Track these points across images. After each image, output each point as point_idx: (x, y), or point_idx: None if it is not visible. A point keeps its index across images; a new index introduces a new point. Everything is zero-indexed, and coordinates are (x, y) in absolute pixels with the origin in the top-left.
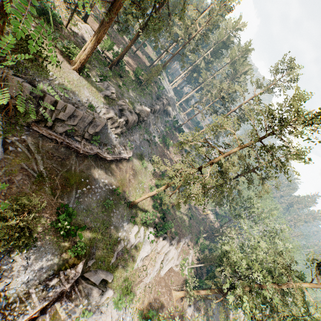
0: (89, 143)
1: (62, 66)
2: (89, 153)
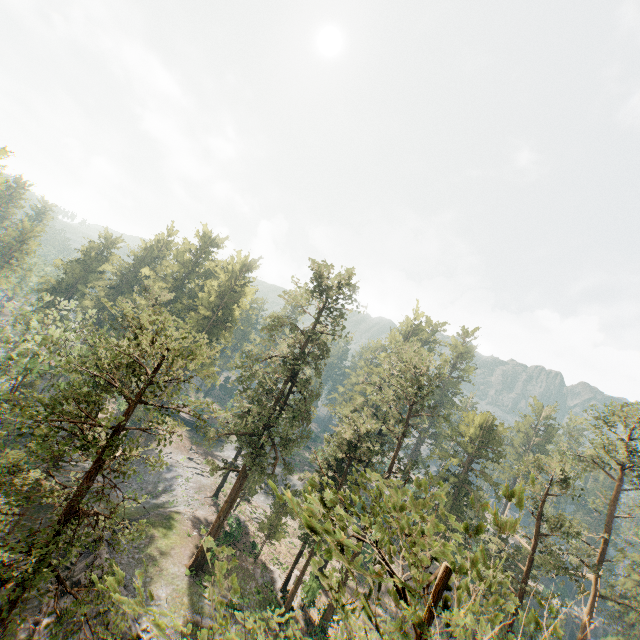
0: None
1: (175, 555)
2: None
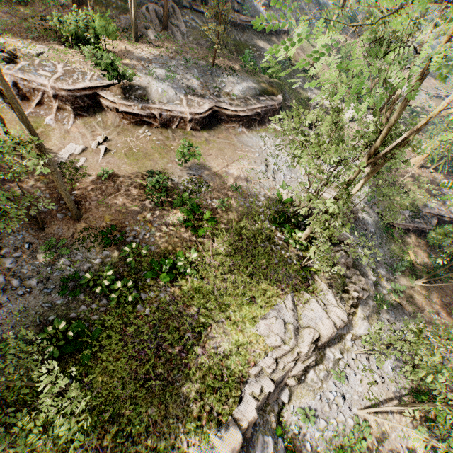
0: (241, 16)
1: None
2: (245, 23)
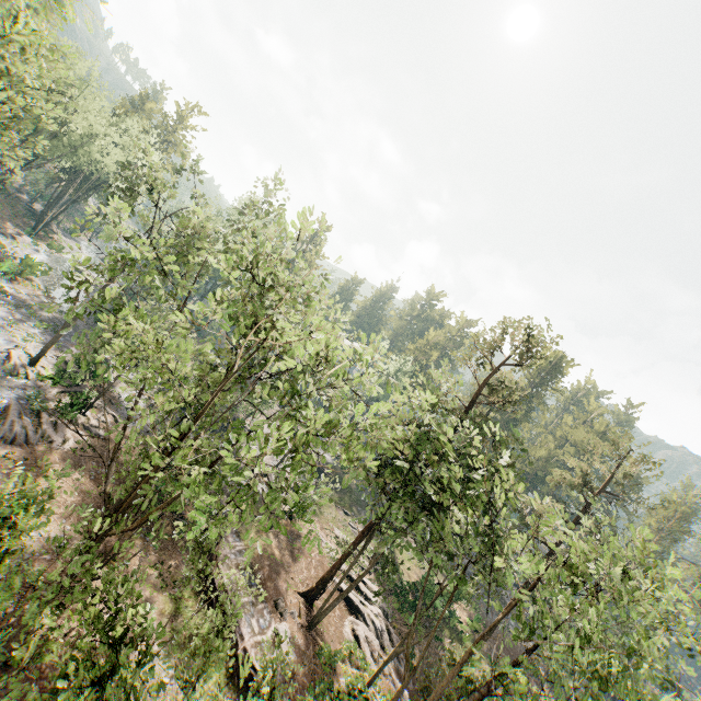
0: None
1: None
2: None
